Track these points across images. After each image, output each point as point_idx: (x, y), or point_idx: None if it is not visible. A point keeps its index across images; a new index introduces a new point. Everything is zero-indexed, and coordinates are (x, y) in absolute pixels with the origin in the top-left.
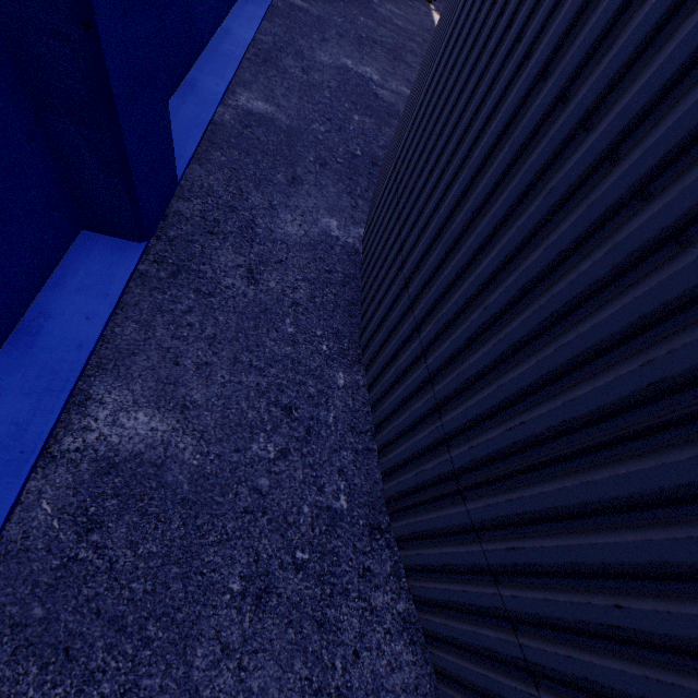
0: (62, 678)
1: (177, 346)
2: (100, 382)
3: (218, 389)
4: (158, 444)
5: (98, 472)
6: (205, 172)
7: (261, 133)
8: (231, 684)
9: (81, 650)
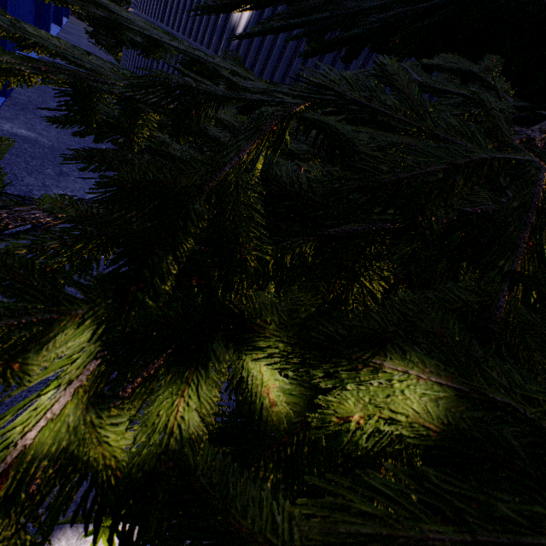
0: (18, 159)
1: (31, 123)
2: (2, 121)
3: (54, 136)
4: (33, 137)
5: (12, 135)
6: (25, 92)
7: (50, 90)
8: (77, 175)
9: (22, 157)
